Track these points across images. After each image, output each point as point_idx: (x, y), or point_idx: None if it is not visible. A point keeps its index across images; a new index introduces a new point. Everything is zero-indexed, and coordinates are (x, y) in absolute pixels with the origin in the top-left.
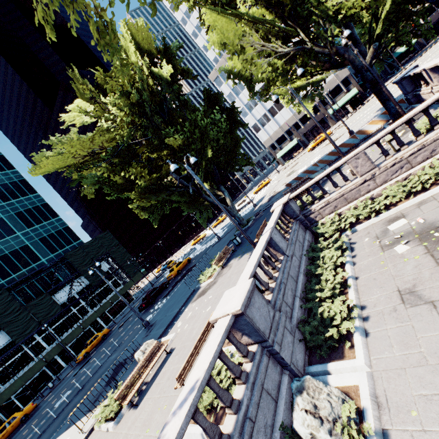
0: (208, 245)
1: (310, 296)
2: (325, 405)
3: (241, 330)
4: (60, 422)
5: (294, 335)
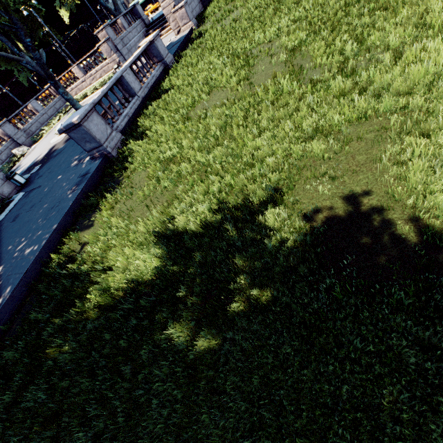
0: None
1: (41, 129)
2: (22, 149)
3: (3, 134)
4: None
5: (28, 139)
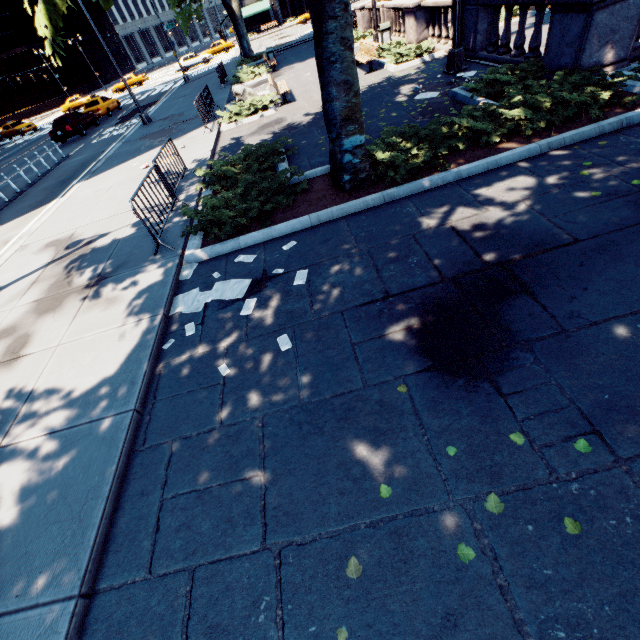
0: (149, 94)
1: None
2: None
3: (428, 22)
4: (53, 189)
5: None
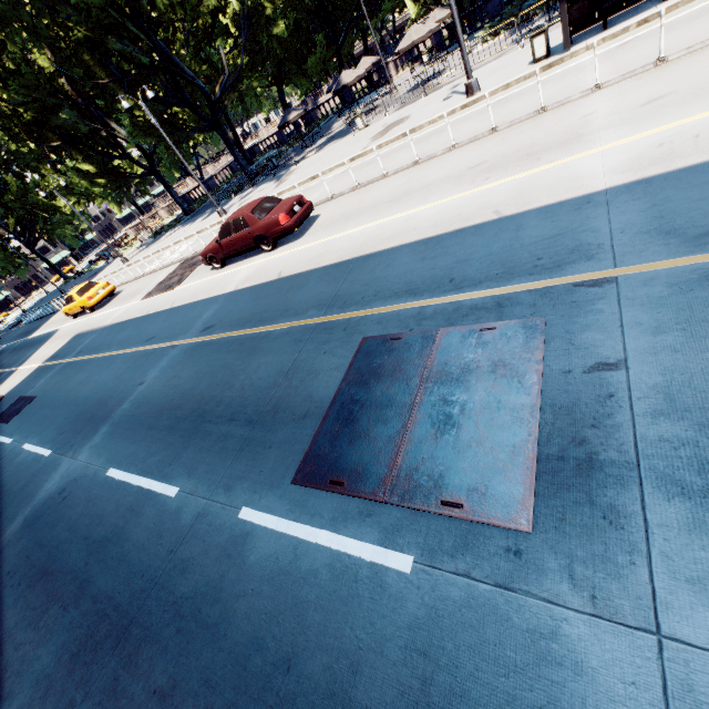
0: None
1: None
2: None
3: (169, 211)
4: None
5: None
